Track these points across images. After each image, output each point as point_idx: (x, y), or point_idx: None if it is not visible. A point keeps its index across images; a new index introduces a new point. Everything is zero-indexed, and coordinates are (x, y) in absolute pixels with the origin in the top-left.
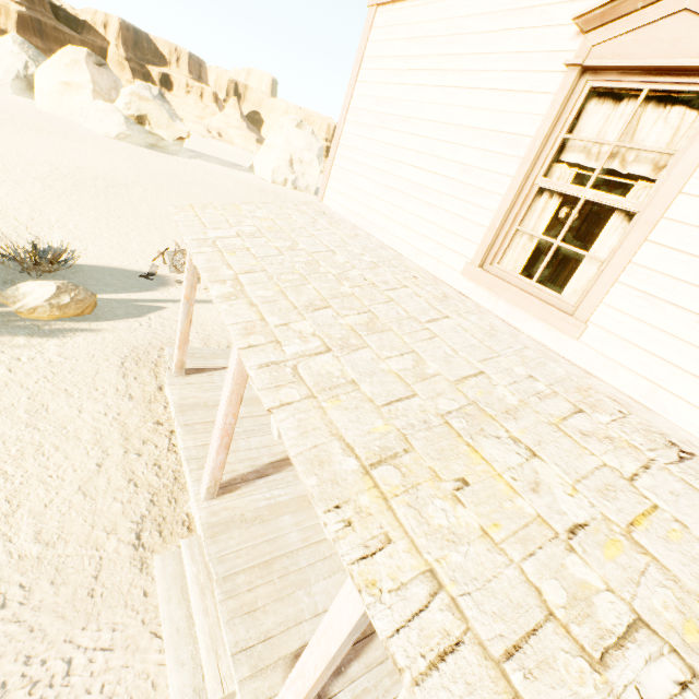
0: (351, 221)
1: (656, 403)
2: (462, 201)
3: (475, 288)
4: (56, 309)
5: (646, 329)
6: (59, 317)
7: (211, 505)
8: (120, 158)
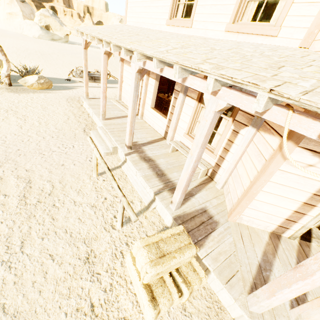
0: (135, 26)
1: (206, 34)
2: (163, 0)
3: (170, 28)
4: (40, 84)
5: (203, 15)
6: (41, 88)
7: (104, 121)
8: (43, 45)
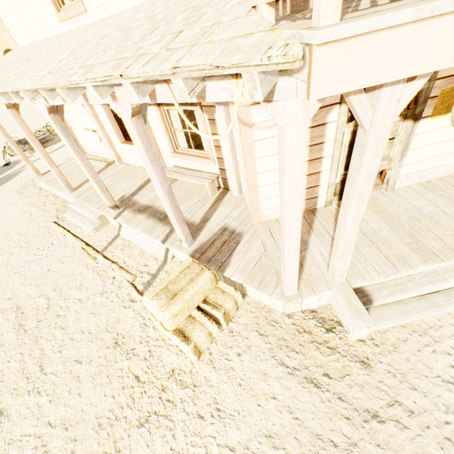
0: (30, 43)
1: (107, 12)
2: None
3: (66, 24)
4: None
5: None
6: None
7: (74, 193)
8: None
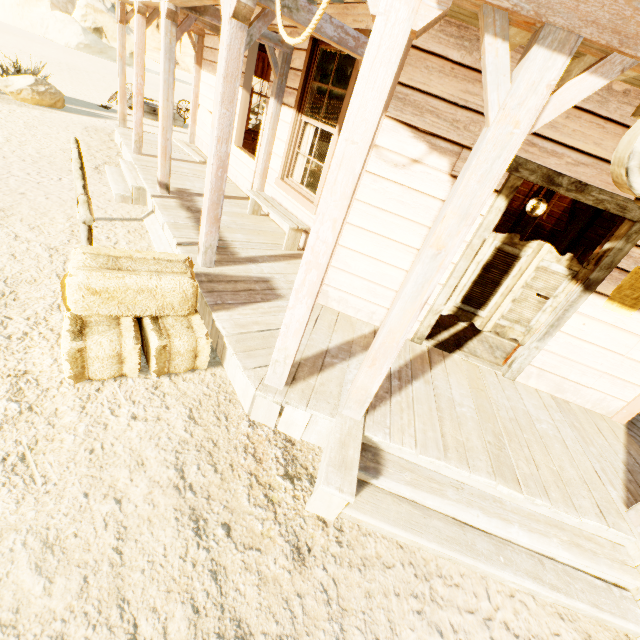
0: None
1: None
2: None
3: None
4: (36, 94)
5: None
6: (39, 103)
7: (139, 156)
8: (81, 59)
